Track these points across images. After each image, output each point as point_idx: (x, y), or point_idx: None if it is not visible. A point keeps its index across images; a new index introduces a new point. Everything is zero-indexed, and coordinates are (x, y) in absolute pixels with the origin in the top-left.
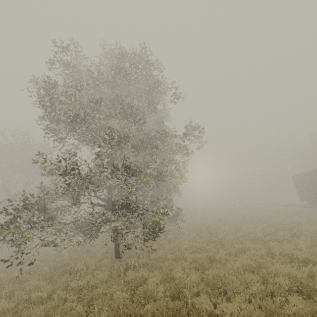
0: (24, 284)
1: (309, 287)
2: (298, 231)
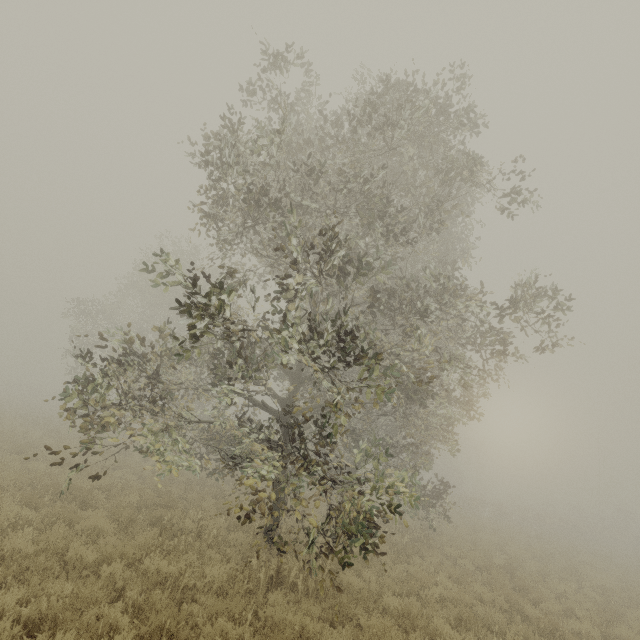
0: (82, 511)
1: None
2: None
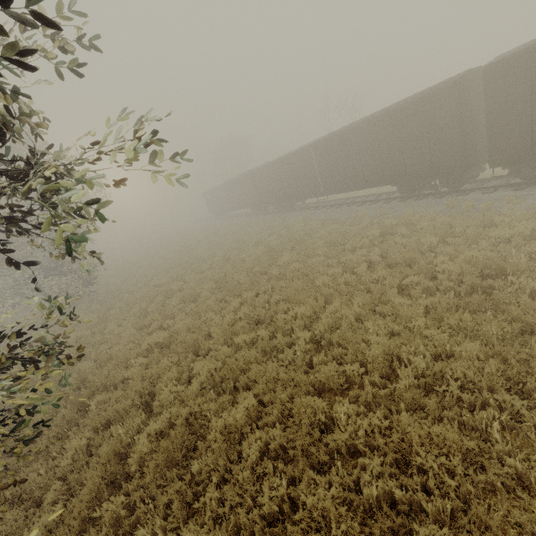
0: None
1: (171, 267)
2: (190, 244)
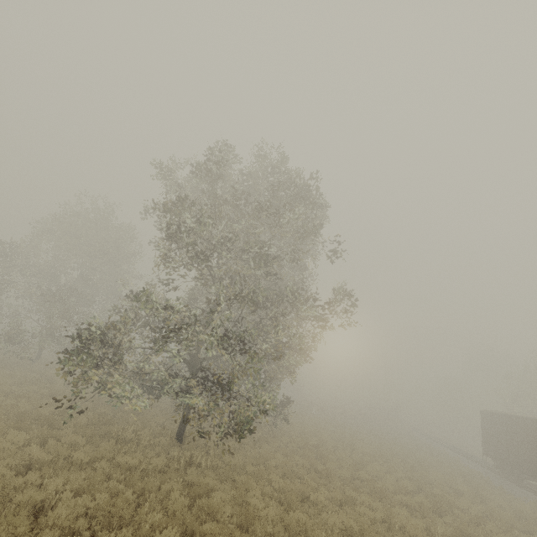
0: (57, 431)
1: None
2: (448, 506)
